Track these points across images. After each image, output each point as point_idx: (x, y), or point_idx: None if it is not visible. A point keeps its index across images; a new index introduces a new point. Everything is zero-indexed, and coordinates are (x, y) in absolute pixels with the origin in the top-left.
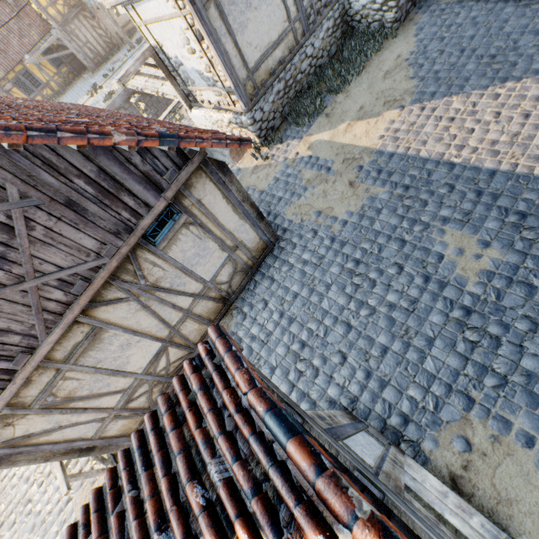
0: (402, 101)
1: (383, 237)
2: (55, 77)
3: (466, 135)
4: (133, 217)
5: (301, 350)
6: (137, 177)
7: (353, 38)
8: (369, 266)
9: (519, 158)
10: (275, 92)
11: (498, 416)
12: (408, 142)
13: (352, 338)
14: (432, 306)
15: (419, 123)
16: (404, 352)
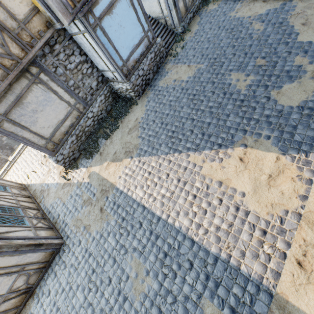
0: (132, 153)
1: (107, 255)
2: None
3: (153, 187)
4: None
5: None
6: None
7: (118, 102)
8: (97, 276)
9: (170, 211)
10: (70, 142)
11: None
12: (129, 185)
13: None
14: None
15: (136, 172)
16: None
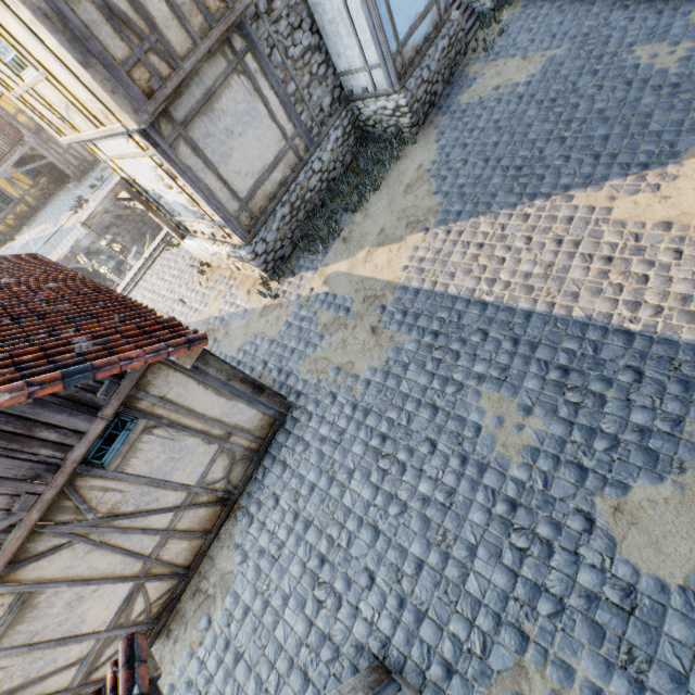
0: (425, 222)
1: (412, 403)
2: (31, 191)
3: (496, 265)
4: (58, 451)
5: (320, 569)
6: (57, 406)
7: (369, 145)
8: (397, 443)
9: (555, 296)
10: (279, 218)
11: (558, 660)
12: (435, 275)
13: (380, 549)
14: (472, 499)
15: (446, 250)
16: (443, 567)
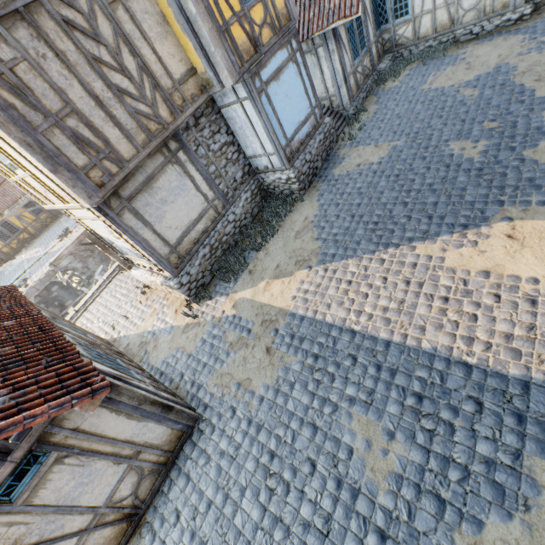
0: (309, 261)
1: (296, 421)
2: (33, 223)
3: (362, 299)
4: None
5: None
6: None
7: (270, 201)
8: (283, 461)
9: (407, 328)
10: (201, 256)
11: None
12: (316, 305)
13: None
14: (346, 527)
15: (324, 284)
16: None
